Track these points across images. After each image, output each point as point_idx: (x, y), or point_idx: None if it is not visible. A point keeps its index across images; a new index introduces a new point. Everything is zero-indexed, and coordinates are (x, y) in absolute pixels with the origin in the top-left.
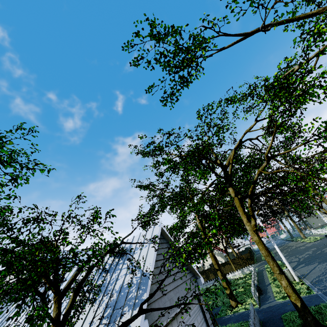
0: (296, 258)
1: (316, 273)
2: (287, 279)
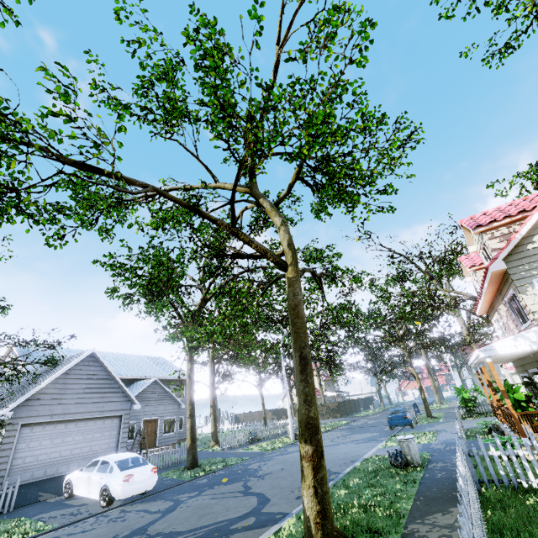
0: (362, 423)
1: None
2: (192, 423)
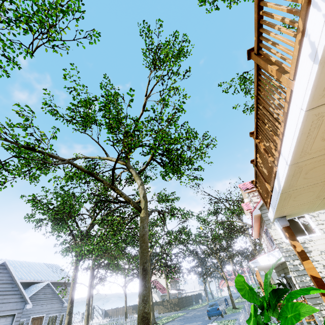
0: (192, 314)
1: None
2: (69, 319)
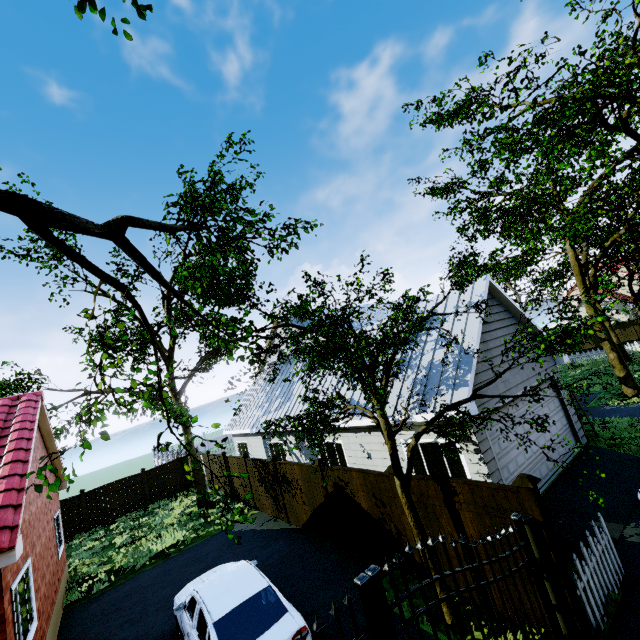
0: None
1: None
2: None
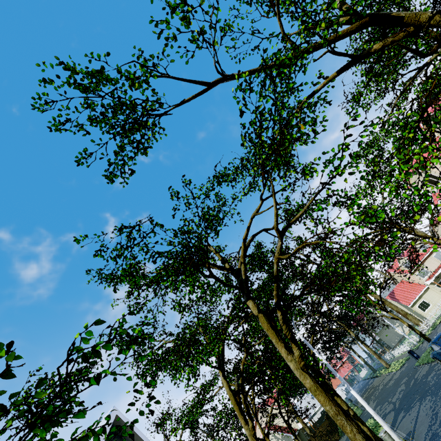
0: (390, 405)
1: (424, 421)
2: None
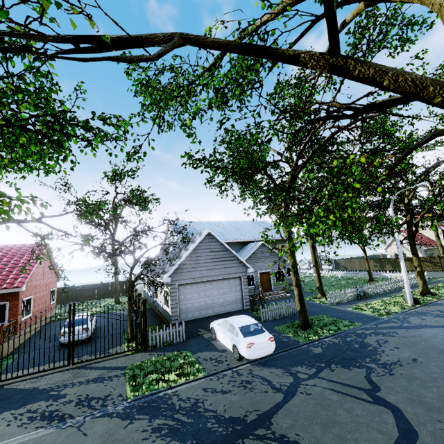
0: None
1: None
2: (299, 291)
